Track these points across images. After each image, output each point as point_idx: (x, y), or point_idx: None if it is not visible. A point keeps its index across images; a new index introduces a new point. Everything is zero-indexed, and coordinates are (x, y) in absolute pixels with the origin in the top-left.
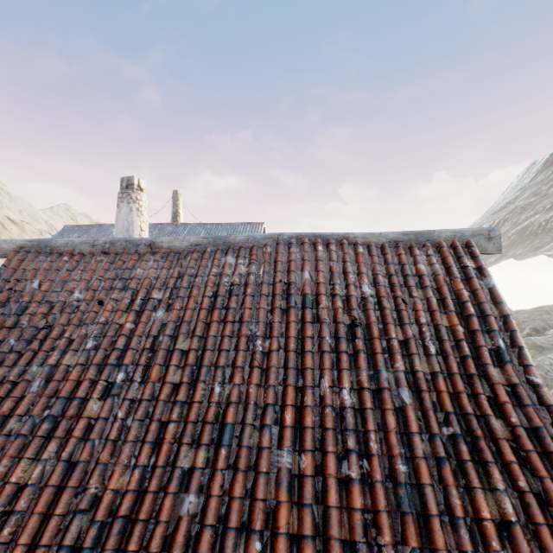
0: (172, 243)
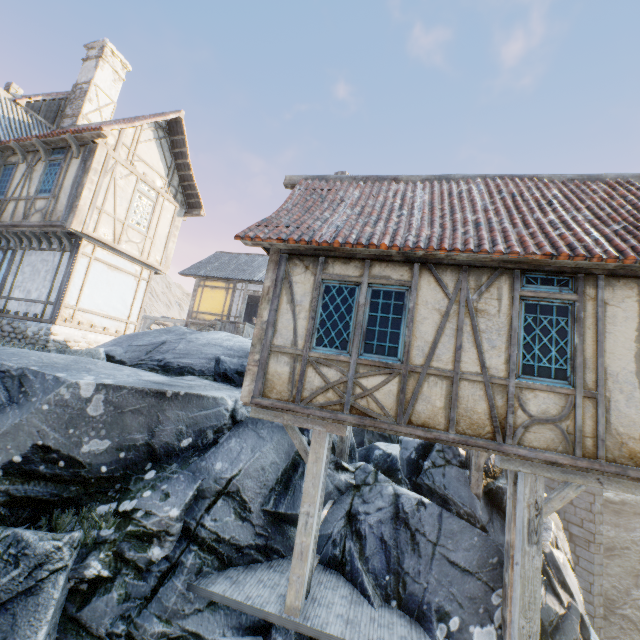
0: (409, 178)
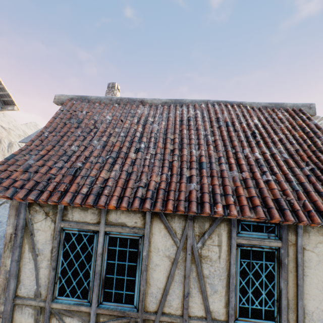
0: (153, 101)
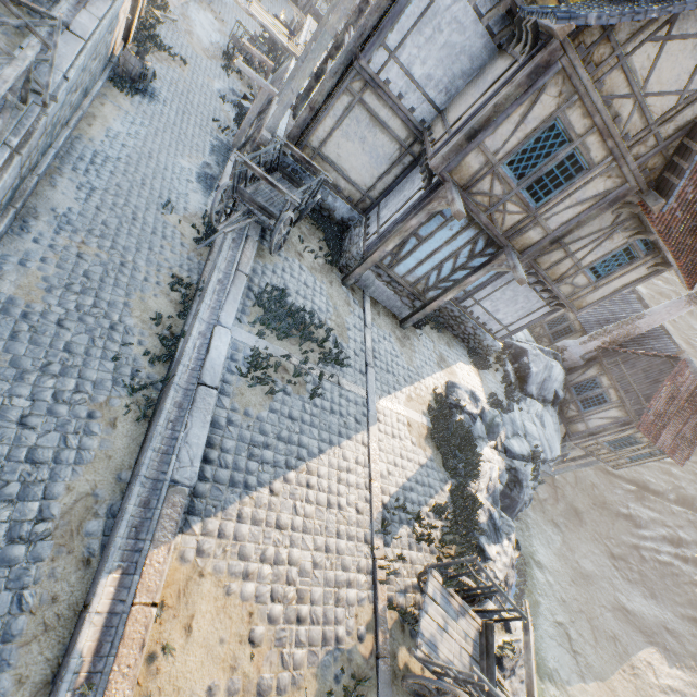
0: None
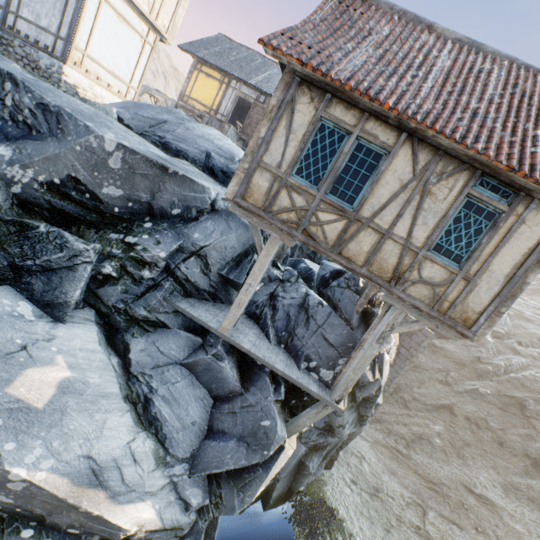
0: (443, 32)
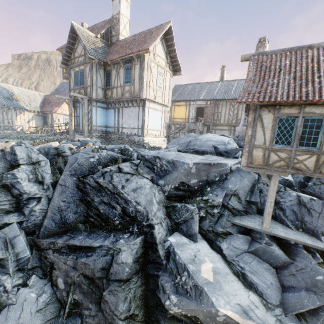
0: (319, 45)
